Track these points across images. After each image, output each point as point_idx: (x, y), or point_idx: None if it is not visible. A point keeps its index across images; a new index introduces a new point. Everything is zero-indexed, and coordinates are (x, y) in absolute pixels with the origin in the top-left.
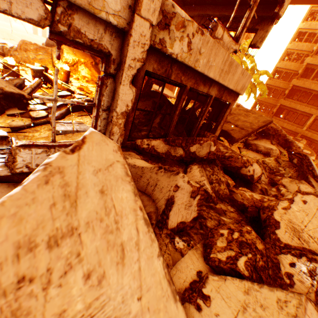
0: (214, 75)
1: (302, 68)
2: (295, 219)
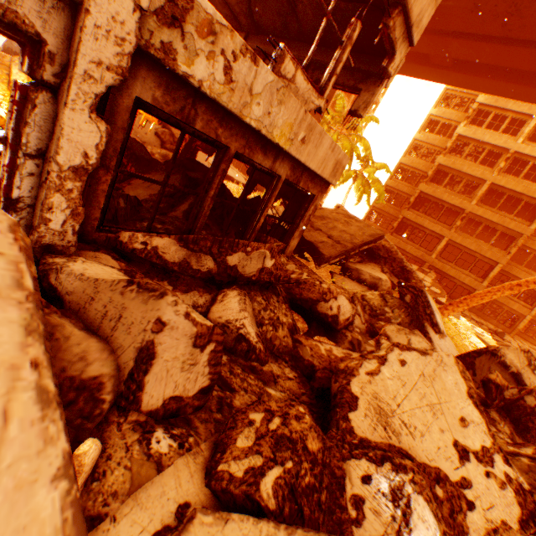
0: (281, 139)
1: (432, 169)
2: (385, 393)
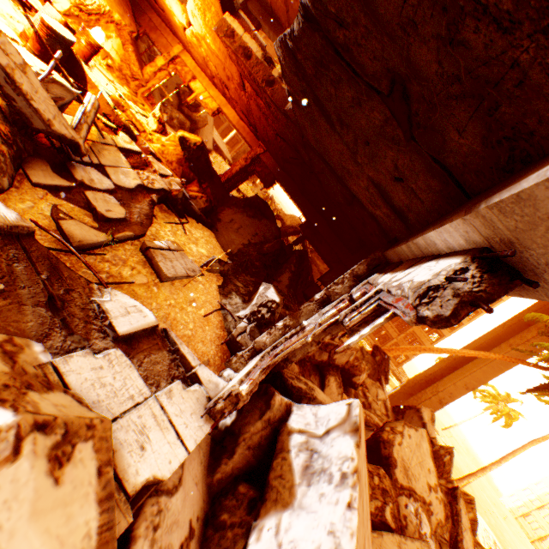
0: None
1: None
2: (405, 456)
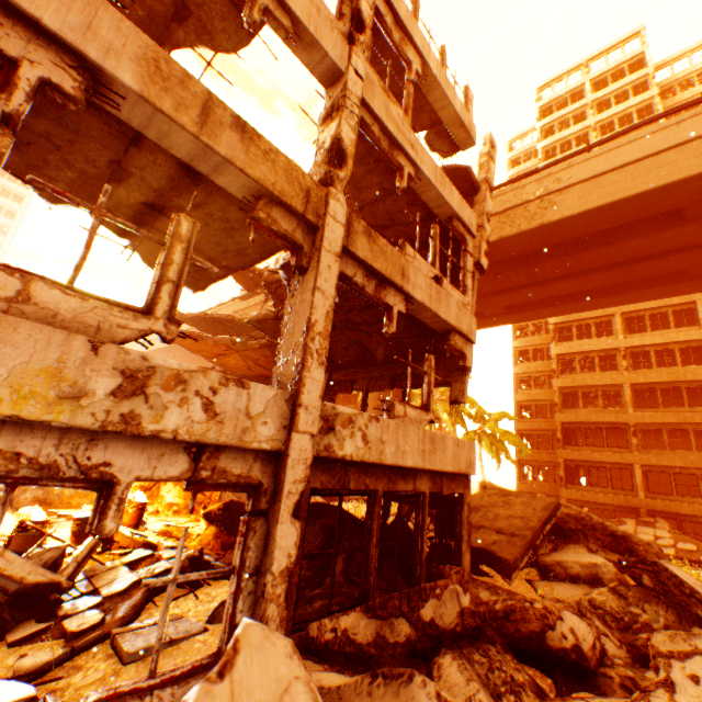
0: (414, 461)
1: (556, 395)
2: None
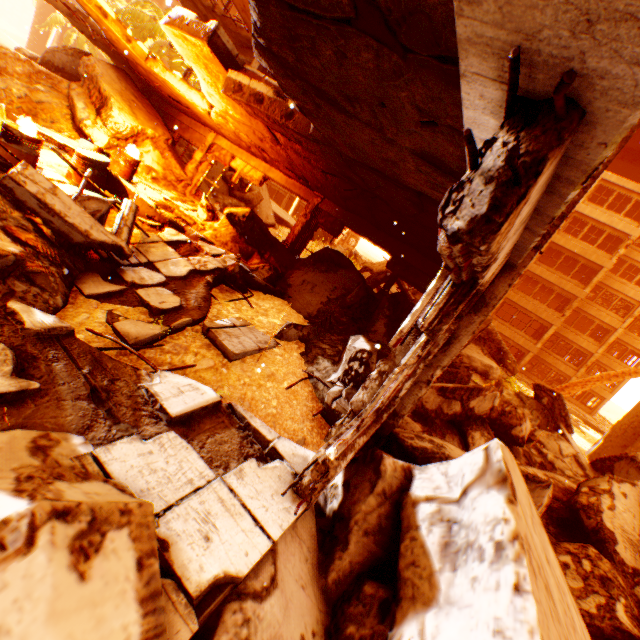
0: None
1: None
2: (626, 525)
